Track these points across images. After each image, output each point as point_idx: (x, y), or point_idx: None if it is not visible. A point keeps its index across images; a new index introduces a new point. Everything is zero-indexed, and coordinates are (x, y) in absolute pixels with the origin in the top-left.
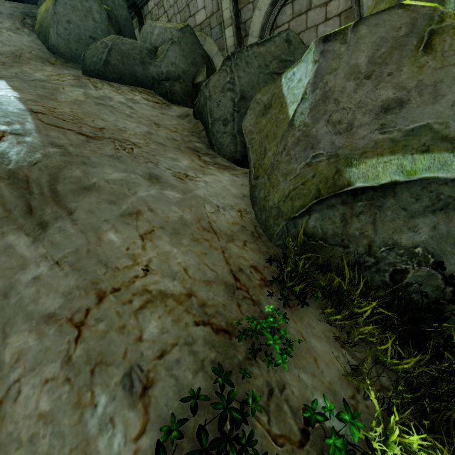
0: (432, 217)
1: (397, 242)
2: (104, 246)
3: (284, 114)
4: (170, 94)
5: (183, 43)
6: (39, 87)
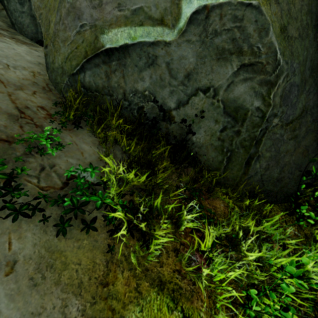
0: (149, 70)
1: (137, 89)
2: None
3: None
4: None
5: None
6: None
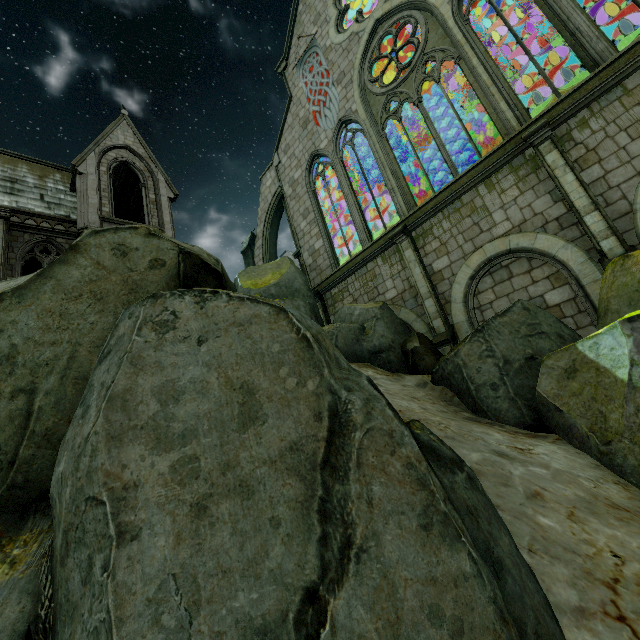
0: None
1: None
2: (550, 531)
3: (610, 377)
4: (388, 364)
5: (384, 317)
6: None
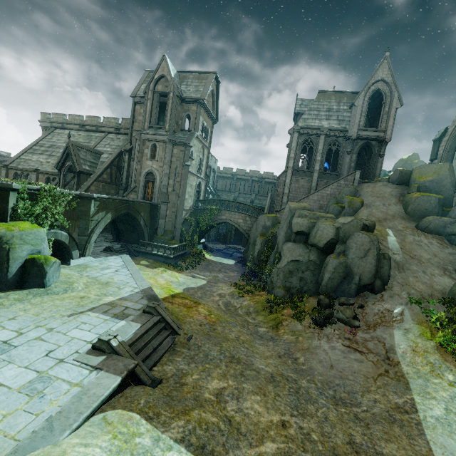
0: None
1: None
2: (408, 279)
3: None
4: (452, 241)
5: None
6: (400, 234)
